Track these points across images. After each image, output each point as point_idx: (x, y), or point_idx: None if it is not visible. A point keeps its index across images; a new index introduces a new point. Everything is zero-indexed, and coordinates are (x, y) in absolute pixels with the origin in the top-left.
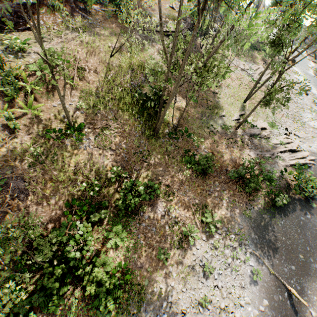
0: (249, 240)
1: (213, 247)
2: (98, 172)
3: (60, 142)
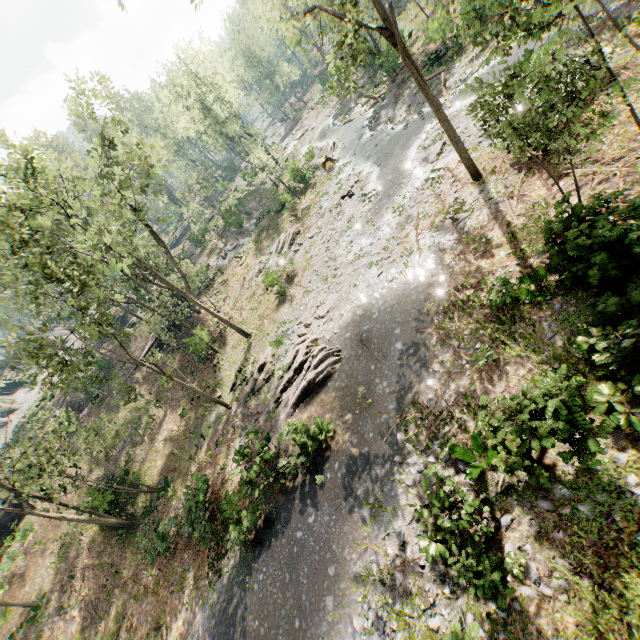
0: None
1: None
2: None
3: (27, 639)
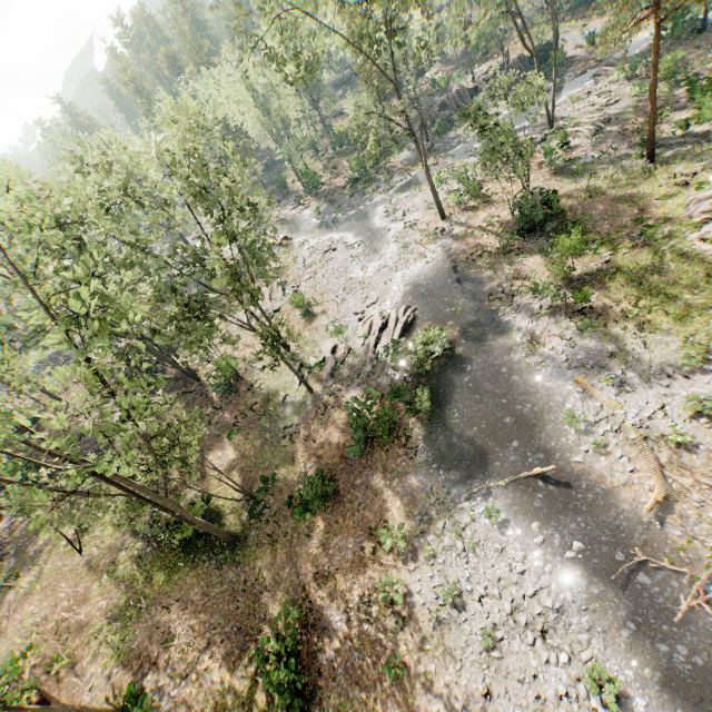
0: (452, 488)
1: (431, 559)
2: (219, 705)
3: None
